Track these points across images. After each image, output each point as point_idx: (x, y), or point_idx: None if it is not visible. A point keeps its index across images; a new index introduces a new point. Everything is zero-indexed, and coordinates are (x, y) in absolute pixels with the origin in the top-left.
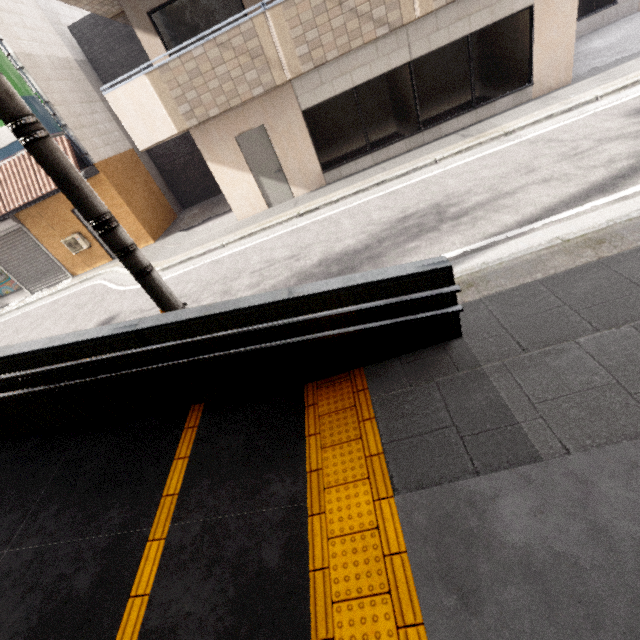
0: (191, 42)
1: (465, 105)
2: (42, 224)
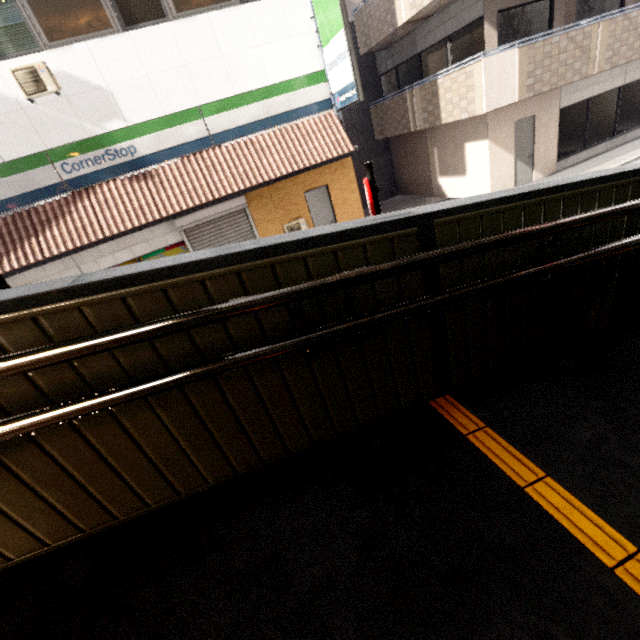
0: (510, 42)
1: (637, 123)
2: (267, 206)
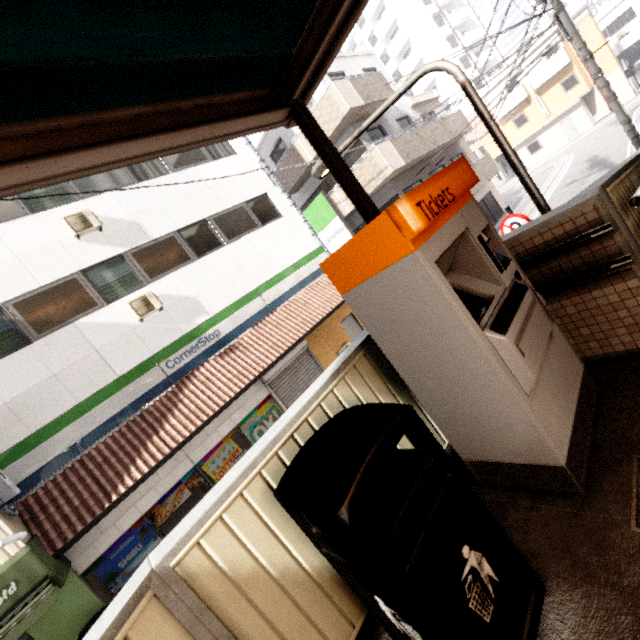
0: None
1: (493, 221)
2: (320, 342)
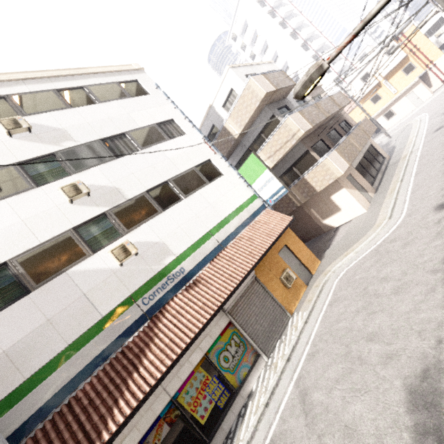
0: (320, 155)
1: (378, 164)
2: (264, 271)
